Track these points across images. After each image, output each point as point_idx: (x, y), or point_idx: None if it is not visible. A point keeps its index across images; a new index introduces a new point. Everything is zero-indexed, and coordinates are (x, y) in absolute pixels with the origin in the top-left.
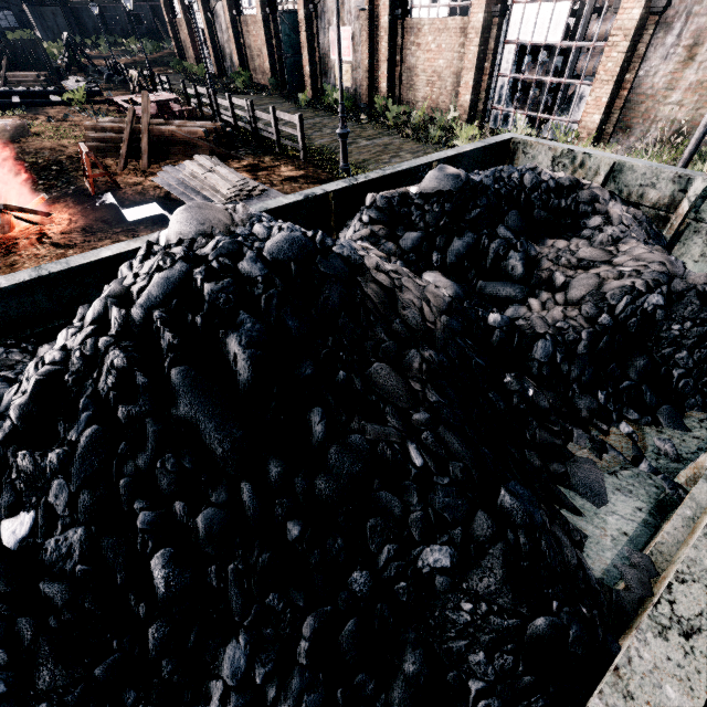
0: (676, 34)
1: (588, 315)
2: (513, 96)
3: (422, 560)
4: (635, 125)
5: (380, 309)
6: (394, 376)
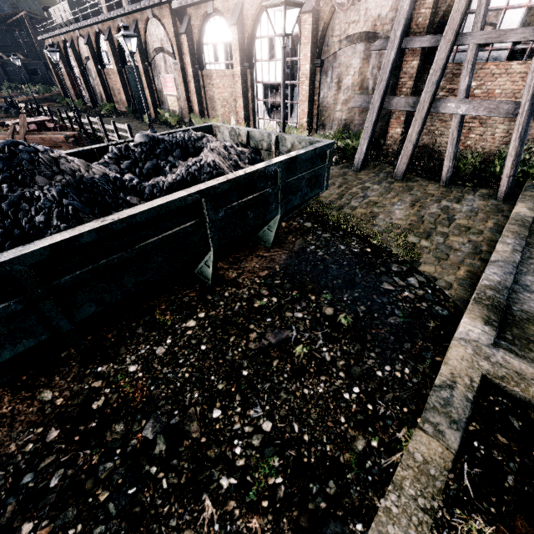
0: (330, 77)
1: (175, 178)
2: (268, 111)
3: (36, 222)
4: (326, 123)
5: (48, 163)
6: (43, 178)
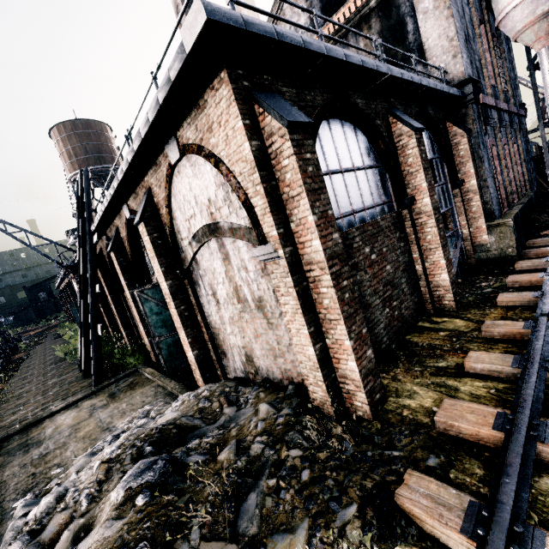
0: None
1: None
2: None
3: None
4: None
5: None
6: None
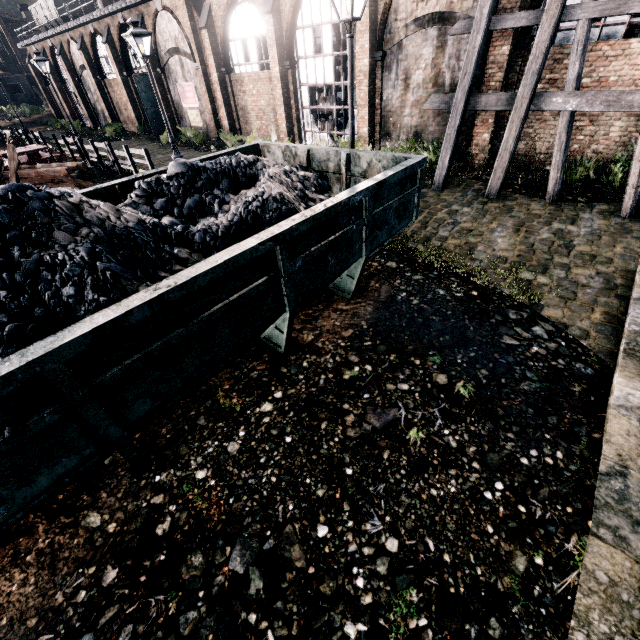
0: (395, 73)
1: (231, 219)
2: (317, 121)
3: (64, 295)
4: (392, 132)
5: (67, 212)
6: (65, 234)
